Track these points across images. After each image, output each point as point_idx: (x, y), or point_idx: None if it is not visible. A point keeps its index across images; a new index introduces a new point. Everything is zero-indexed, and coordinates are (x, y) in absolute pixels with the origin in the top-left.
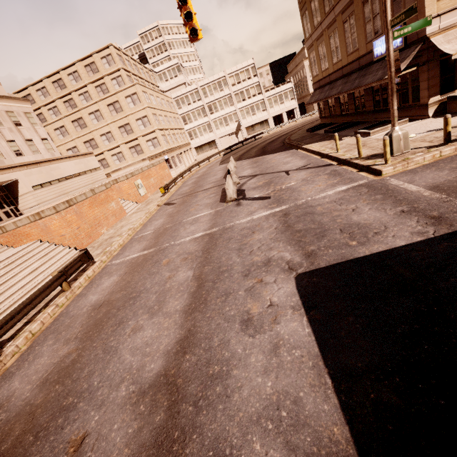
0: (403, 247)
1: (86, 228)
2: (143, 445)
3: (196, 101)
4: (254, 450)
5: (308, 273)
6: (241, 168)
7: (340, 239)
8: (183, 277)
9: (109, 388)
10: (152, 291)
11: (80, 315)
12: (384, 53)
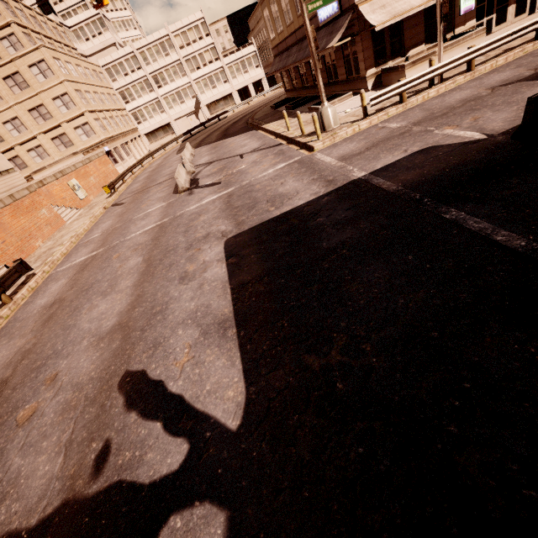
0: (302, 205)
1: (15, 242)
2: (105, 359)
3: (134, 69)
4: (178, 334)
5: (235, 236)
6: (199, 155)
7: (265, 208)
8: (133, 263)
9: (73, 346)
10: (104, 280)
11: (31, 316)
12: (326, 18)
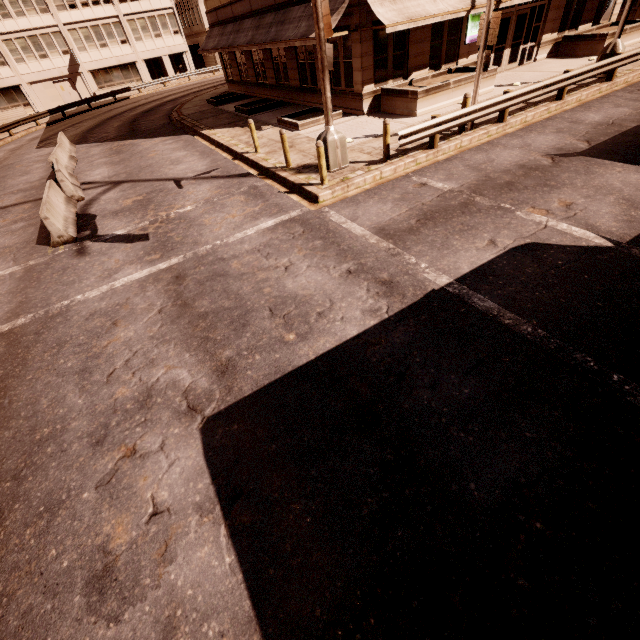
0: (356, 339)
1: None
2: None
3: None
4: None
5: (224, 413)
6: (88, 161)
7: (272, 330)
8: None
9: None
10: None
11: None
12: None
